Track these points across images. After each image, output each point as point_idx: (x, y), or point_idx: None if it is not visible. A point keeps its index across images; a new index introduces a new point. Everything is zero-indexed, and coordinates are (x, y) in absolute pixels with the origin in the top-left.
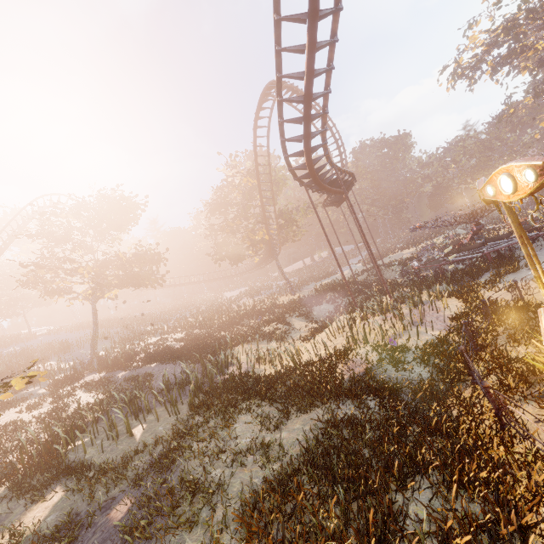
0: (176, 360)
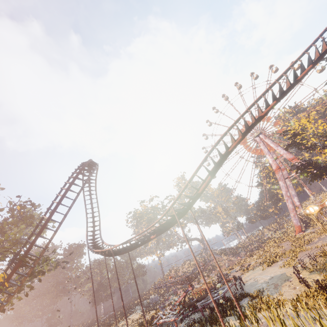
0: None
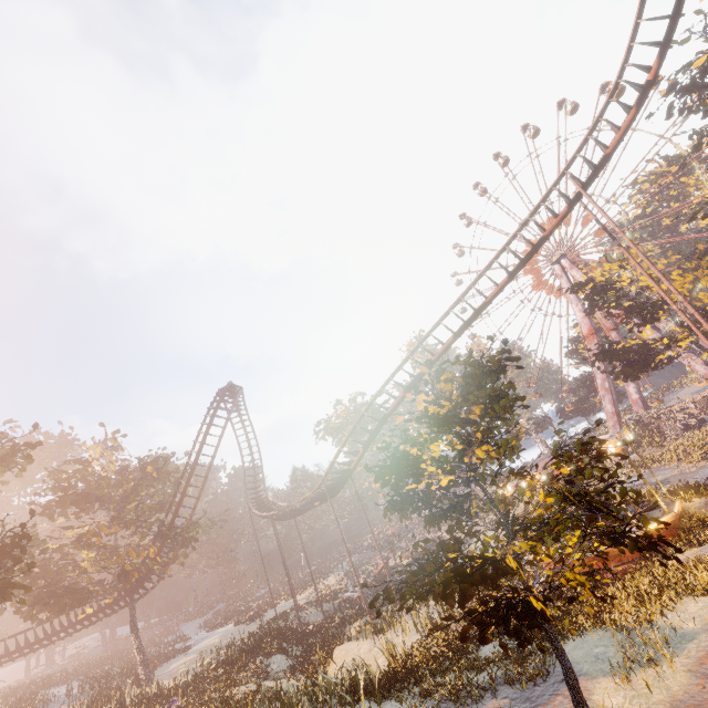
0: None
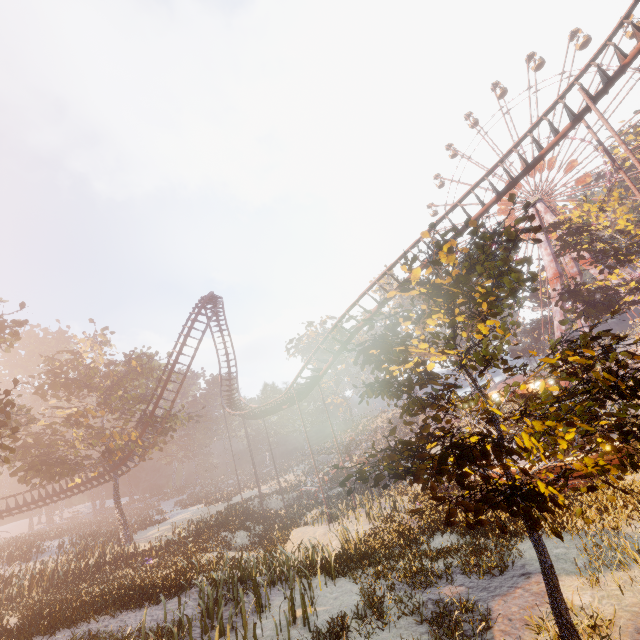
0: (88, 620)
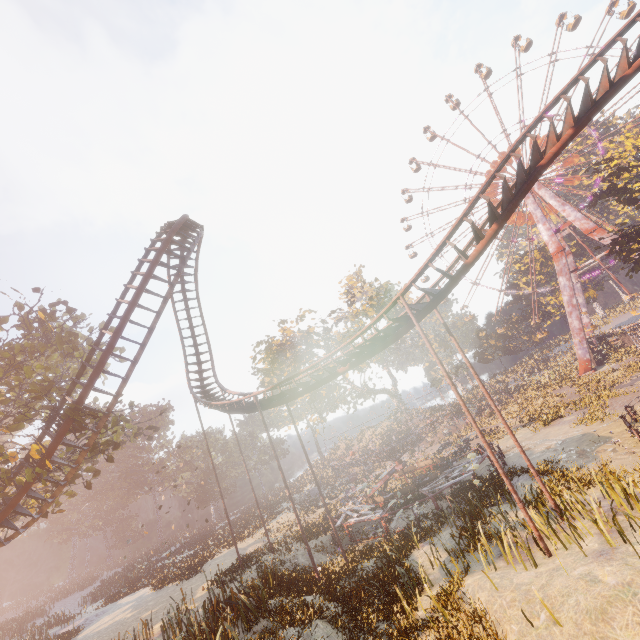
0: None
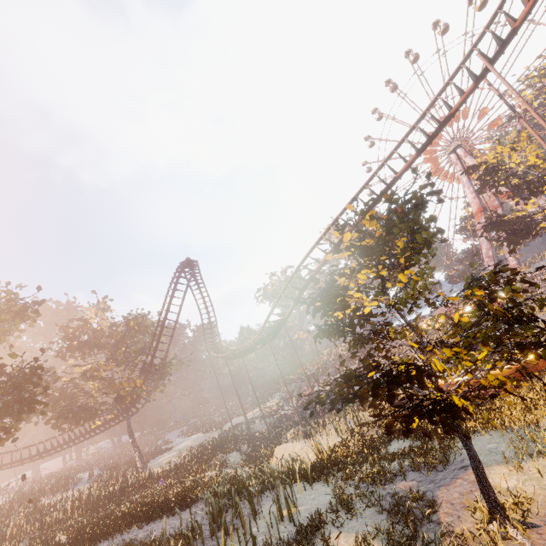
0: (121, 532)
